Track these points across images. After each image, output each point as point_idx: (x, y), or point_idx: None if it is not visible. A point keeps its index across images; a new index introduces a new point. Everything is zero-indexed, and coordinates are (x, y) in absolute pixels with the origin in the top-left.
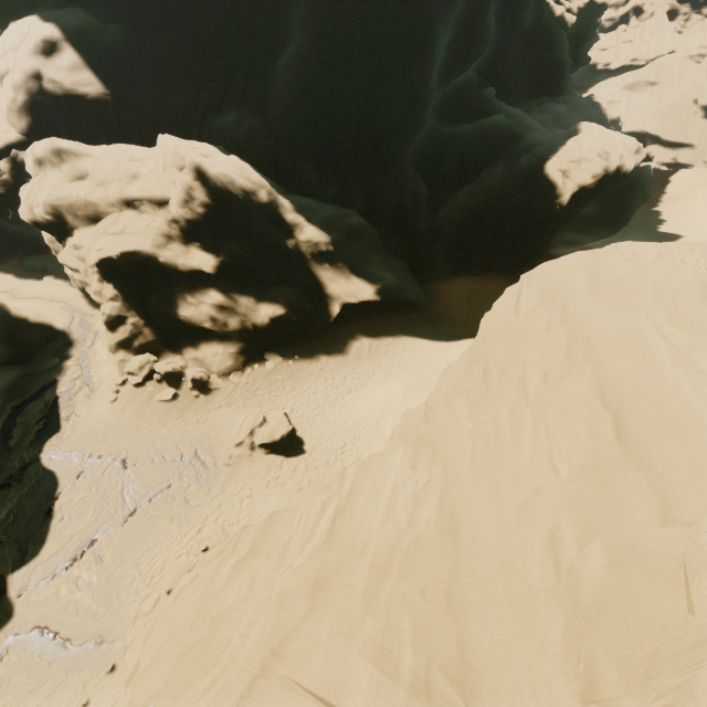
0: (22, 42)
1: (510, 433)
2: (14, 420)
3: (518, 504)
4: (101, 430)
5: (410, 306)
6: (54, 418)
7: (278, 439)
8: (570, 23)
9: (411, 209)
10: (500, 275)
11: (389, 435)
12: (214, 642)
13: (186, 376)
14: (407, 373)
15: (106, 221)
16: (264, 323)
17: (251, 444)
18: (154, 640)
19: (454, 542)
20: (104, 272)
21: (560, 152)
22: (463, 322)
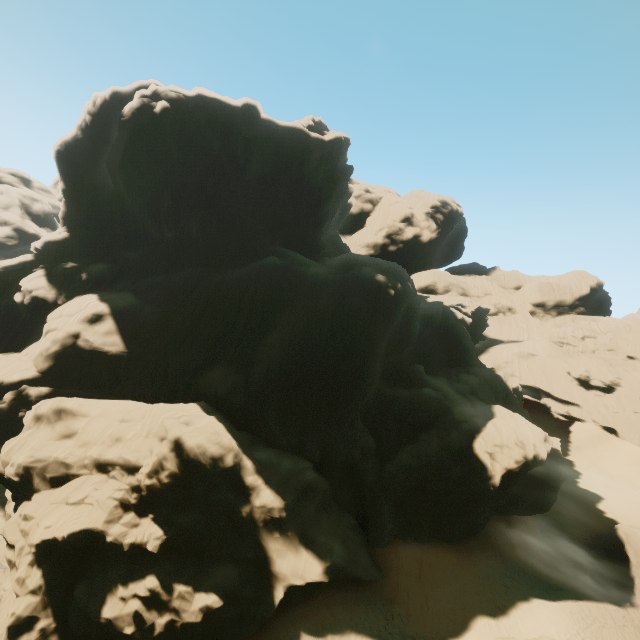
0: (78, 312)
1: None
2: None
3: None
4: None
5: (358, 580)
6: None
7: None
8: (468, 322)
9: (360, 460)
10: (448, 545)
11: None
12: None
13: None
14: None
15: (71, 486)
16: (196, 622)
17: None
18: None
19: None
20: (41, 553)
21: (483, 434)
22: (416, 611)
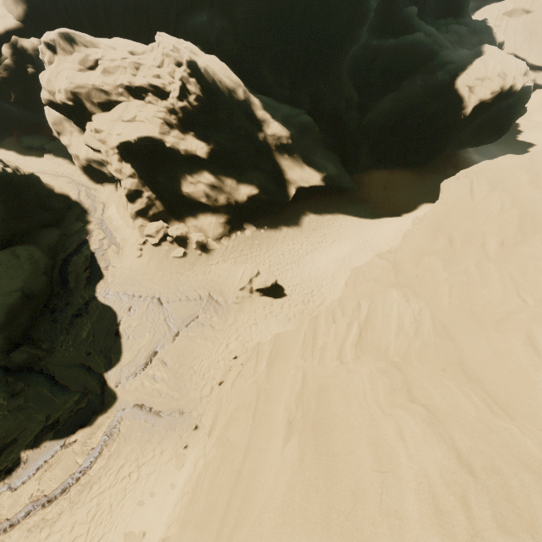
0: None
1: (480, 279)
2: (66, 269)
3: (493, 322)
4: (134, 277)
5: (342, 191)
6: (96, 268)
7: (270, 285)
8: None
9: (344, 111)
10: (409, 169)
11: (343, 285)
12: (350, 394)
13: (189, 239)
14: (346, 242)
15: (118, 109)
16: (243, 200)
17: (250, 289)
18: (225, 409)
19: (455, 344)
20: (123, 153)
21: (468, 71)
22: (381, 204)
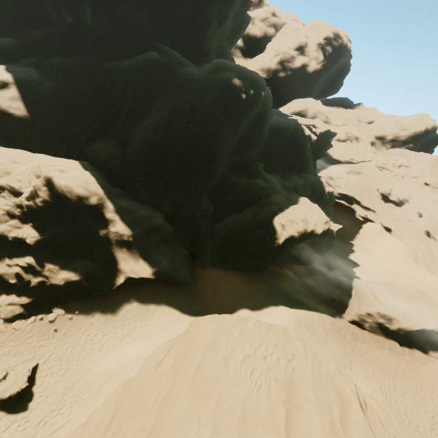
0: None
1: None
2: None
3: None
4: None
5: (179, 282)
6: None
7: (6, 397)
8: (313, 139)
9: (200, 219)
10: (241, 273)
11: (100, 403)
12: None
13: None
14: (149, 340)
15: None
16: (60, 284)
17: None
18: None
19: None
20: None
21: (284, 213)
22: (208, 301)
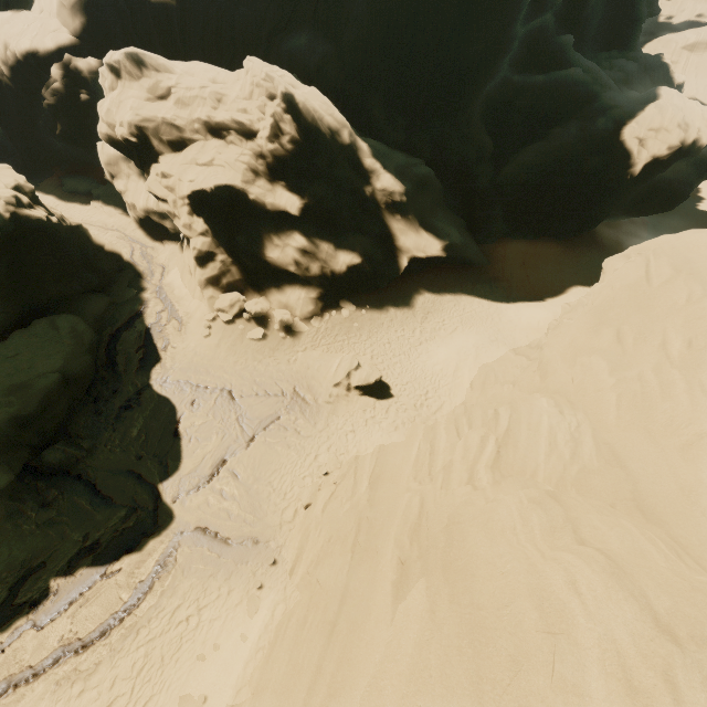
0: None
1: (660, 389)
2: (115, 347)
3: (678, 446)
4: (200, 362)
5: (467, 265)
6: (151, 348)
7: (373, 382)
8: None
9: (474, 163)
10: (556, 241)
11: (467, 386)
12: (495, 530)
13: (271, 317)
14: (471, 331)
15: (192, 149)
16: (342, 270)
17: (347, 385)
18: (313, 541)
19: (627, 472)
20: (194, 205)
21: (639, 118)
22: (517, 284)
